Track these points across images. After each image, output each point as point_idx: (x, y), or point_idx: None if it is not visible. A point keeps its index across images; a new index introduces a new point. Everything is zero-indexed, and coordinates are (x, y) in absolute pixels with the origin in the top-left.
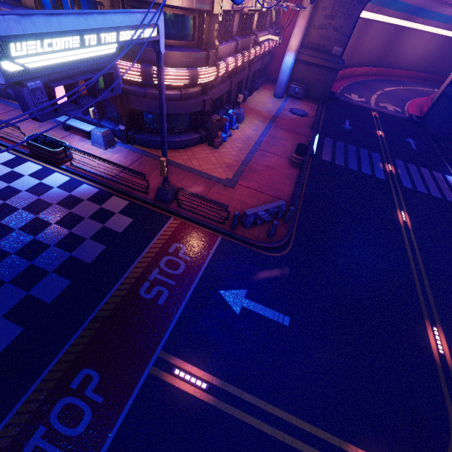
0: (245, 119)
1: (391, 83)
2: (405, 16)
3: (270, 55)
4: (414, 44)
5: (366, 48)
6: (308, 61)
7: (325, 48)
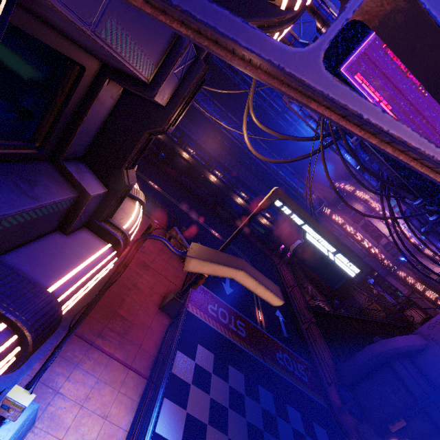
0: None
1: None
2: None
3: None
4: None
5: None
6: None
7: None
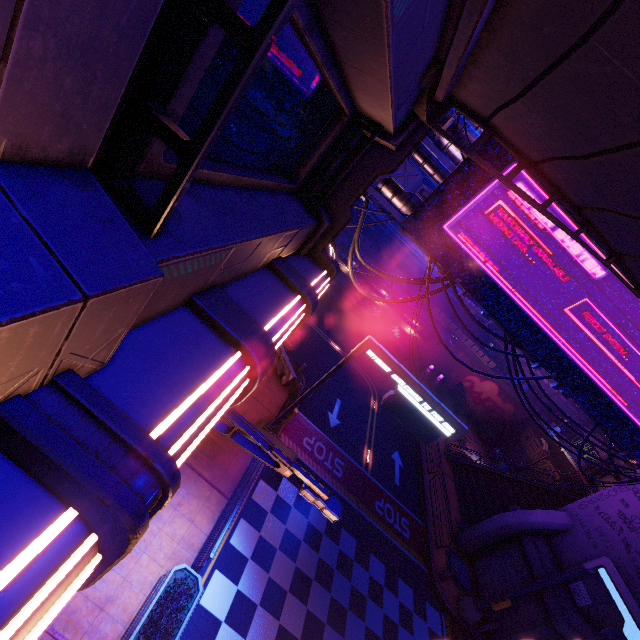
0: None
1: None
2: None
3: None
4: None
5: None
6: None
7: None
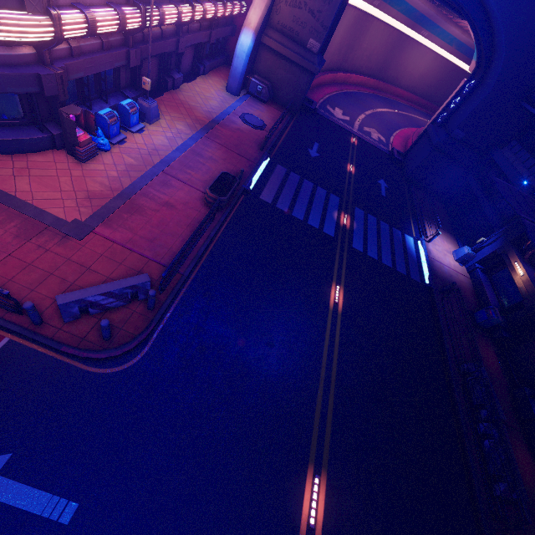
0: (162, 118)
1: (387, 103)
2: (410, 23)
3: (229, 27)
4: (417, 61)
5: (365, 51)
6: (277, 50)
7: (299, 37)
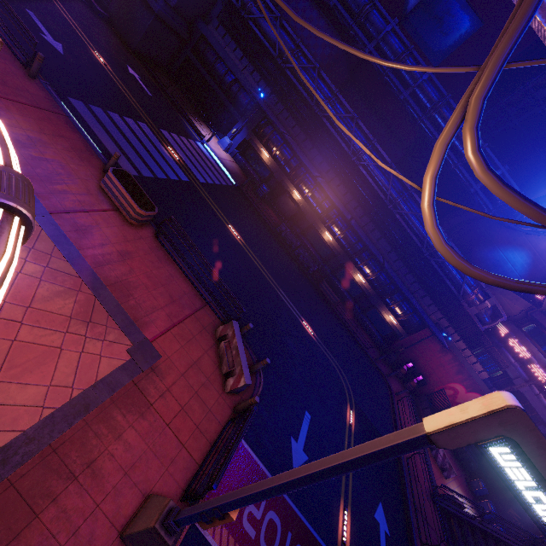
0: None
1: None
2: None
3: None
4: None
5: None
6: None
7: None
